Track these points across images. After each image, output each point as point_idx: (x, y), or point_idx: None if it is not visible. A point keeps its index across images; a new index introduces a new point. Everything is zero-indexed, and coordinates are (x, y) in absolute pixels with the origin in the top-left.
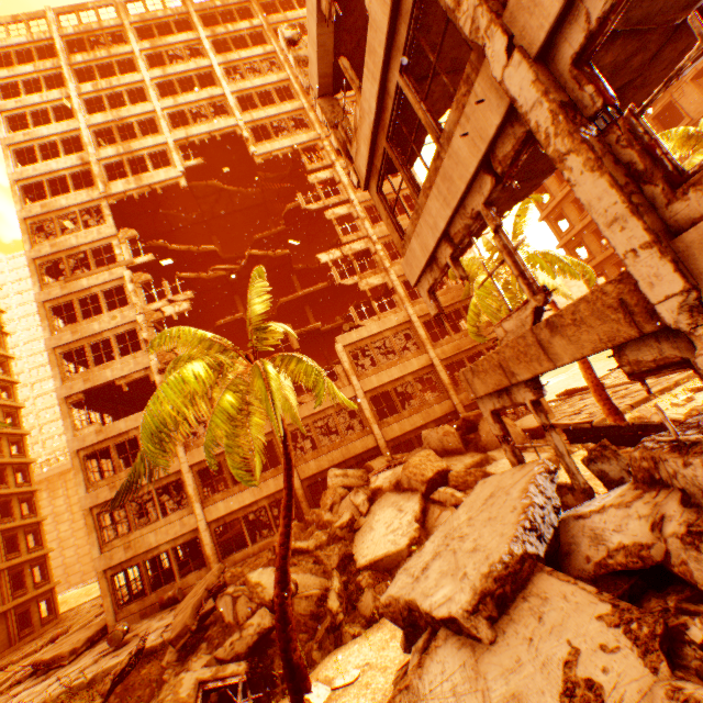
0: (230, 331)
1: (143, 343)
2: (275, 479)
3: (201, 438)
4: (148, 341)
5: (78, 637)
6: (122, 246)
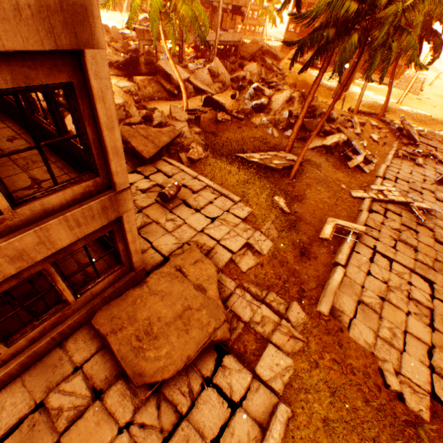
0: None
1: None
2: None
3: None
4: None
5: (174, 294)
6: None
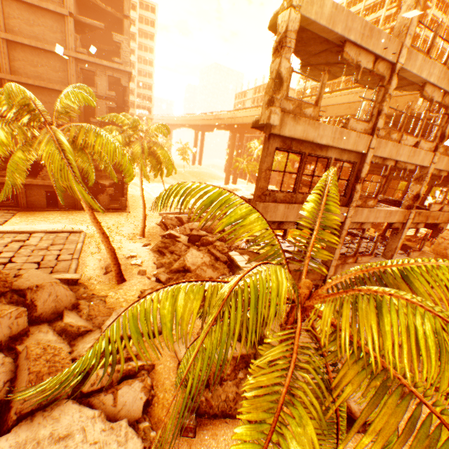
0: None
1: None
2: None
3: None
4: None
5: None
6: None
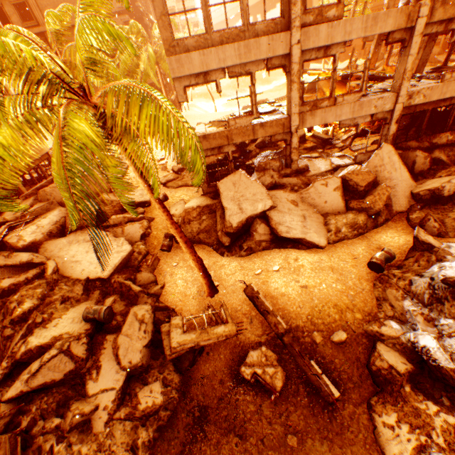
0: None
1: None
2: None
3: None
4: None
5: None
6: None
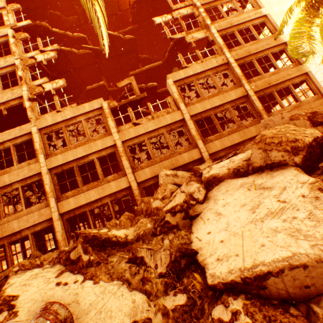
0: (97, 97)
1: (19, 80)
2: (116, 181)
3: (59, 149)
4: (22, 77)
5: None
6: (9, 15)
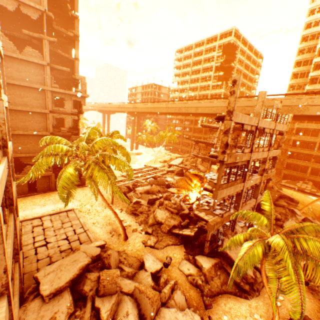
0: None
1: None
2: None
3: None
4: None
5: None
6: None
